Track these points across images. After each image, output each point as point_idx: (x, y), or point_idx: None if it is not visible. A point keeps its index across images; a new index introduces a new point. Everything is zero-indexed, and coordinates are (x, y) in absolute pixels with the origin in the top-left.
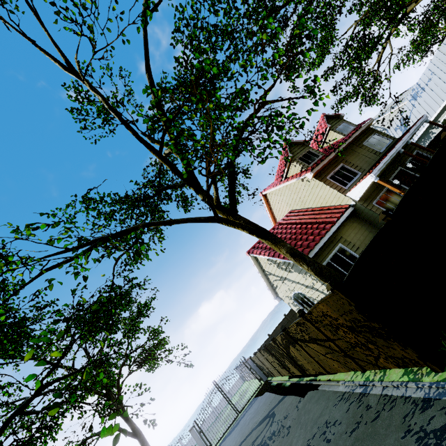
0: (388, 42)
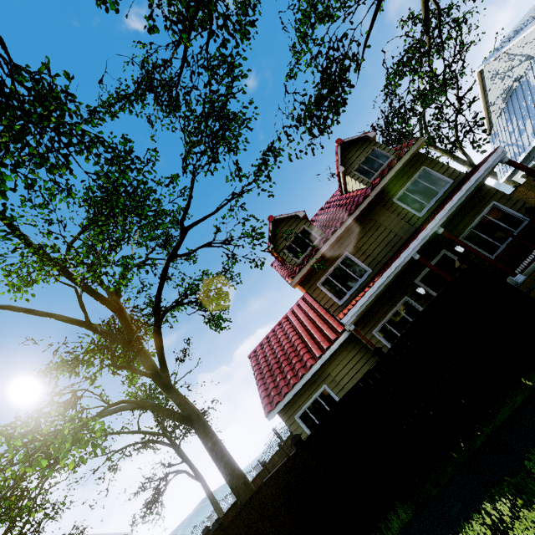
0: None
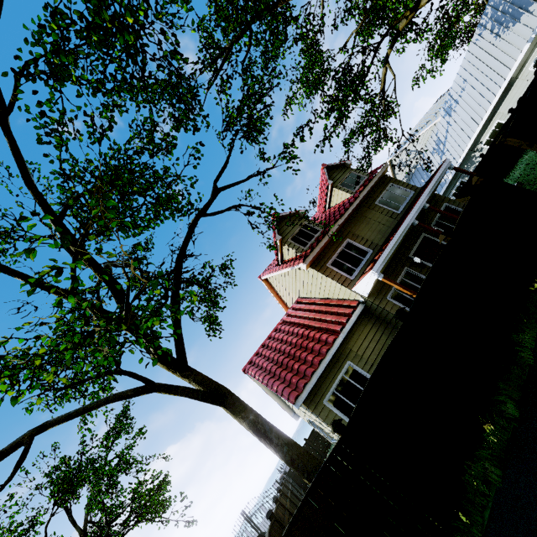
0: (387, 66)
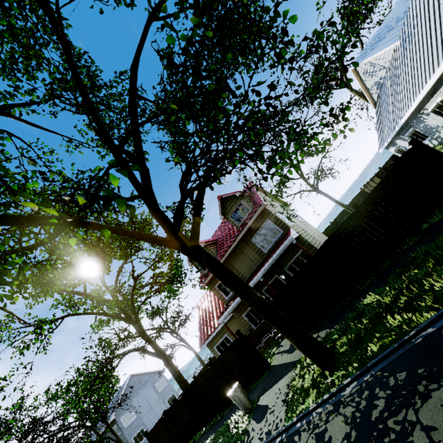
0: None
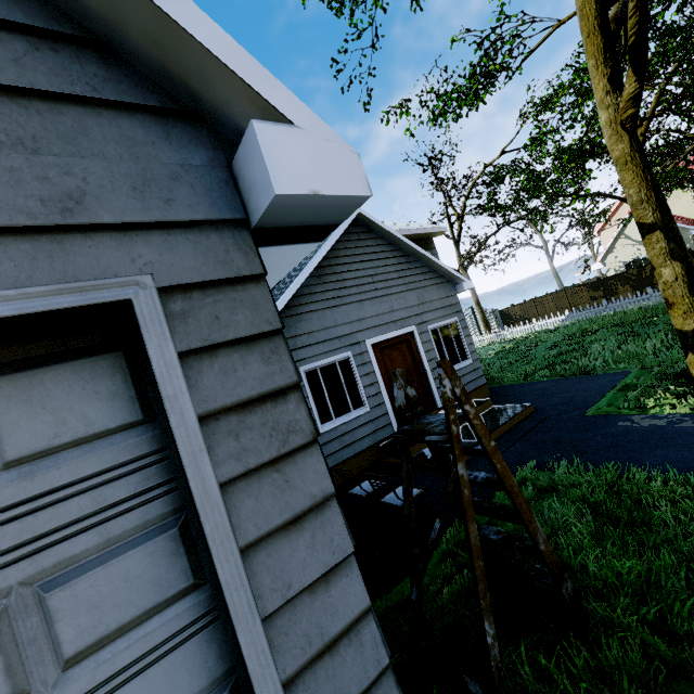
0: None
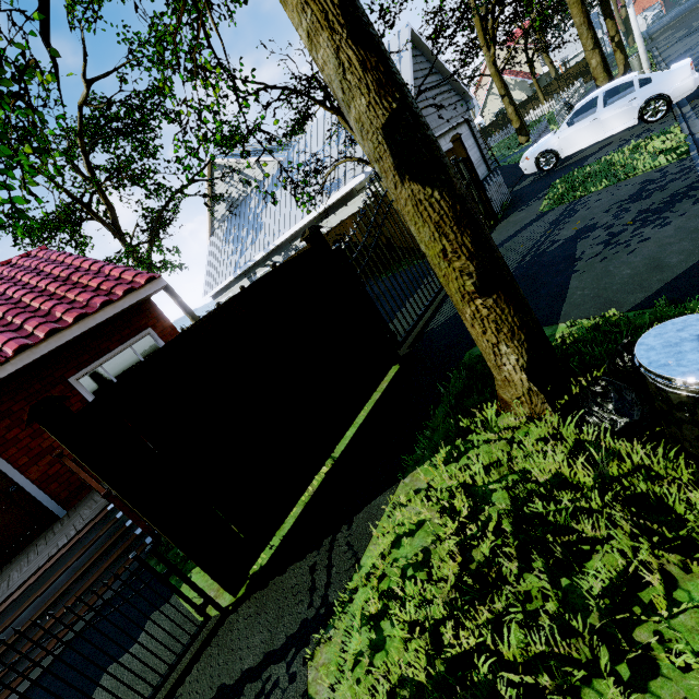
0: None
